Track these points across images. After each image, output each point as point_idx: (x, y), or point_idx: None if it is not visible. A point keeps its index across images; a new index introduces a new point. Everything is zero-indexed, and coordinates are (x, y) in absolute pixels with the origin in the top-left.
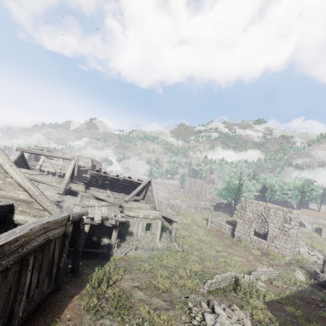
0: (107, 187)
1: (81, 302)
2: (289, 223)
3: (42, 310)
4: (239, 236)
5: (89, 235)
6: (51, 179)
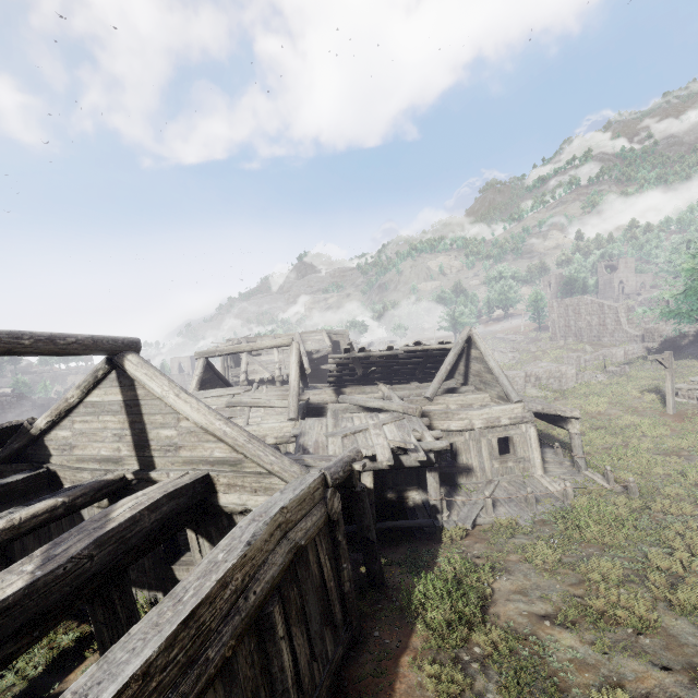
0: (377, 378)
1: (422, 676)
2: None
3: None
4: None
5: (376, 489)
6: (267, 394)
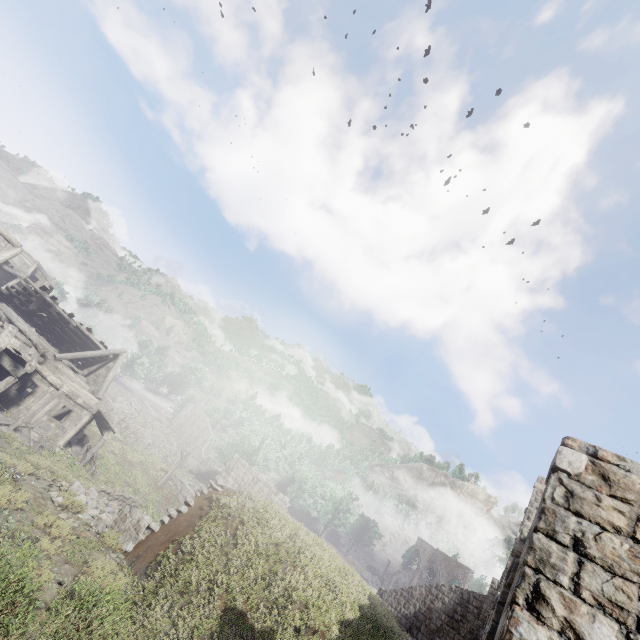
0: (37, 323)
1: None
2: None
3: None
4: None
5: None
6: None
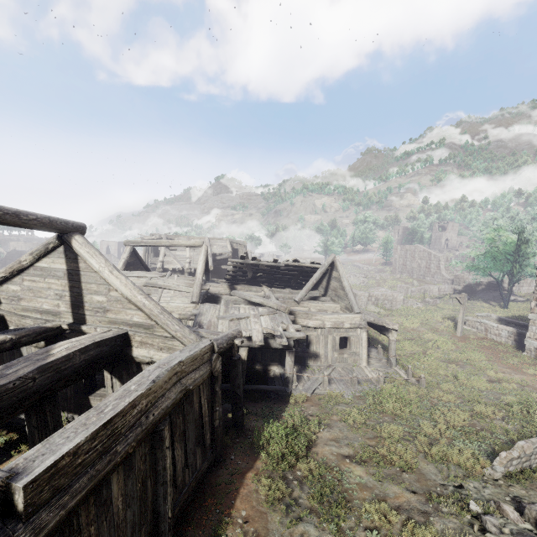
0: (262, 281)
1: (259, 486)
2: None
3: (201, 498)
4: None
5: (249, 361)
6: (177, 281)
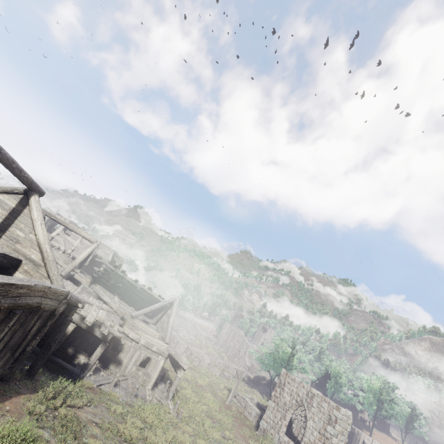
0: (118, 292)
1: (27, 403)
2: (333, 427)
3: None
4: (265, 429)
5: (66, 342)
6: (60, 255)
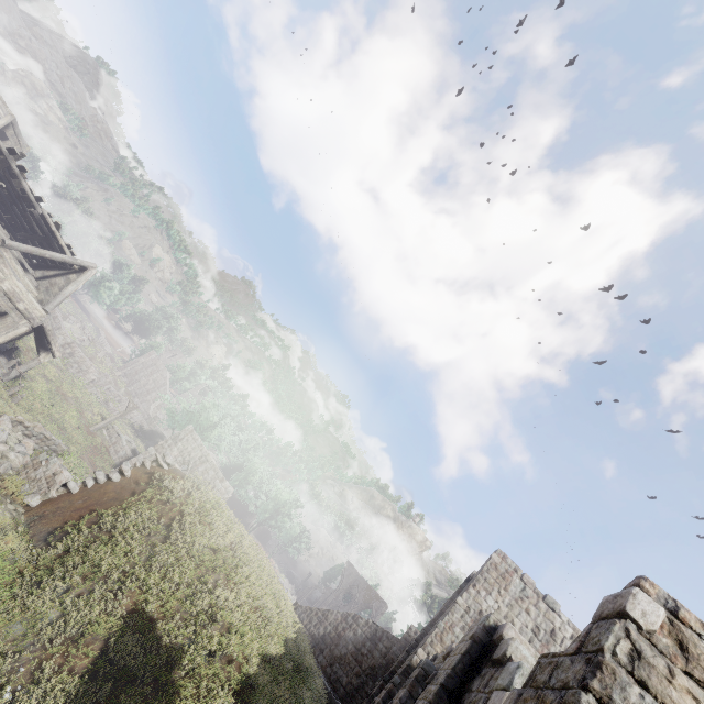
0: None
1: None
2: None
3: None
4: None
5: None
6: None
